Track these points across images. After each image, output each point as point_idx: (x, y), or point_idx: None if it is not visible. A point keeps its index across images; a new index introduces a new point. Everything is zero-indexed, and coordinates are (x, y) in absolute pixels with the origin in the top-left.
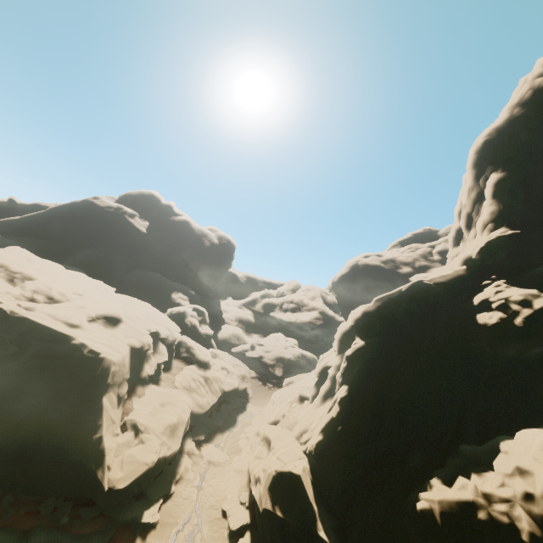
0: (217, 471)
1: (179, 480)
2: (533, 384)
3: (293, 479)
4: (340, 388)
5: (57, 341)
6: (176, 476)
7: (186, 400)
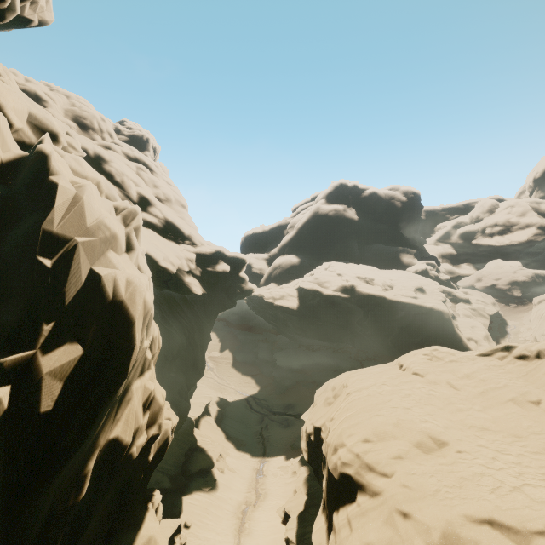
0: None
1: None
2: None
3: None
4: None
5: (419, 306)
6: None
7: (478, 323)
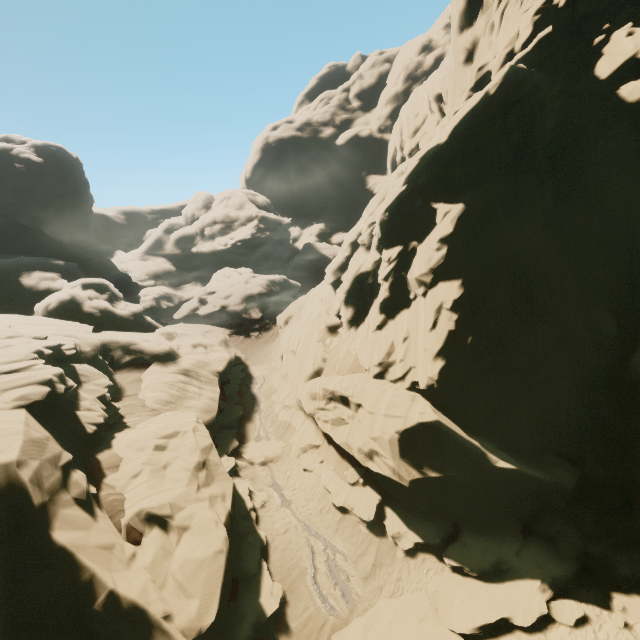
0: (285, 467)
1: (257, 517)
2: None
3: (428, 429)
4: (436, 288)
5: None
6: (252, 516)
7: (188, 419)
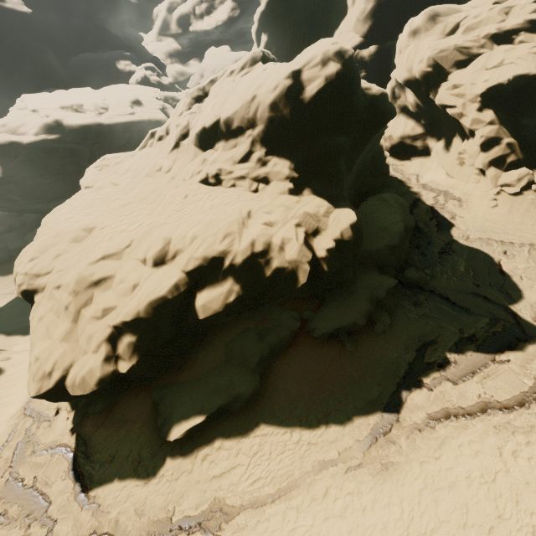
0: None
1: None
2: (330, 19)
3: None
4: None
5: (138, 122)
6: None
7: None
